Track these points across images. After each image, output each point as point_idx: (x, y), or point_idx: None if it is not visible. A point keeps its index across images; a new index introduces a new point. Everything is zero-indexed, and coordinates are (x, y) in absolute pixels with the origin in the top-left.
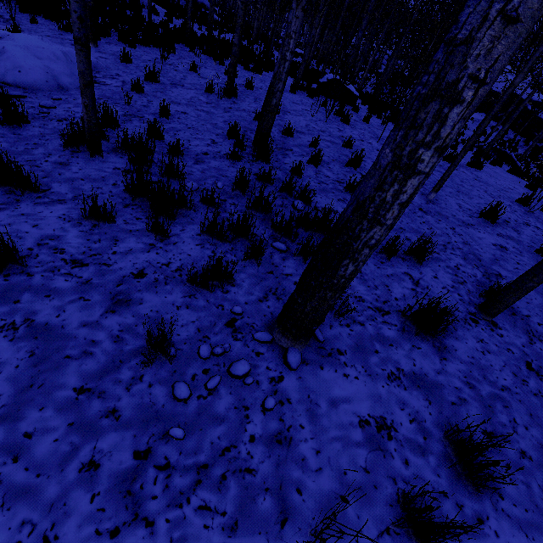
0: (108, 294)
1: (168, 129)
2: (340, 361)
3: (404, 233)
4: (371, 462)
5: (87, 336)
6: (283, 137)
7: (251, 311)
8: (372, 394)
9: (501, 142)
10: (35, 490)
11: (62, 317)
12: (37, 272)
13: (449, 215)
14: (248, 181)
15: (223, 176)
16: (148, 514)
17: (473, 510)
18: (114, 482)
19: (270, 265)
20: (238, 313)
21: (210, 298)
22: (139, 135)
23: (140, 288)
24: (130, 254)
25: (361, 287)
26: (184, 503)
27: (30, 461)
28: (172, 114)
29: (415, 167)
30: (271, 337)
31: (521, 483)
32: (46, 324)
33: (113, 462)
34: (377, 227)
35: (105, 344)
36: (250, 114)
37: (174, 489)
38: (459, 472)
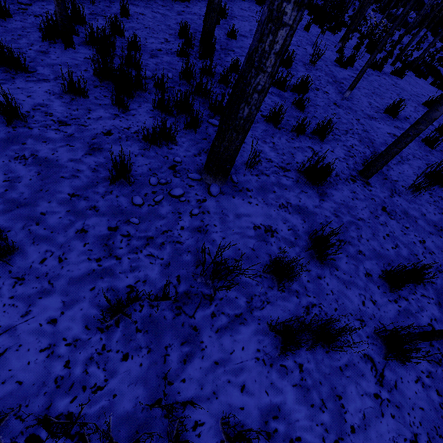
0: (86, 144)
1: (128, 28)
2: (247, 195)
3: (315, 120)
4: (257, 246)
5: (74, 167)
6: (228, 40)
7: (188, 162)
8: (266, 214)
9: (431, 56)
10: (51, 238)
11: (56, 155)
12: (35, 127)
13: (358, 110)
14: (191, 70)
15: (173, 69)
16: (117, 255)
17: (317, 273)
18: (97, 239)
19: (205, 134)
20: (178, 162)
21: (159, 151)
22: (103, 29)
23: (108, 142)
24: (100, 120)
25: (272, 153)
26: (139, 252)
27: (46, 225)
28: (131, 14)
29: (282, 19)
30: (200, 177)
31: (353, 265)
32: (45, 158)
33: (95, 231)
34: (261, 74)
35: (86, 172)
36: (200, 17)
37: (133, 246)
38: (313, 256)
